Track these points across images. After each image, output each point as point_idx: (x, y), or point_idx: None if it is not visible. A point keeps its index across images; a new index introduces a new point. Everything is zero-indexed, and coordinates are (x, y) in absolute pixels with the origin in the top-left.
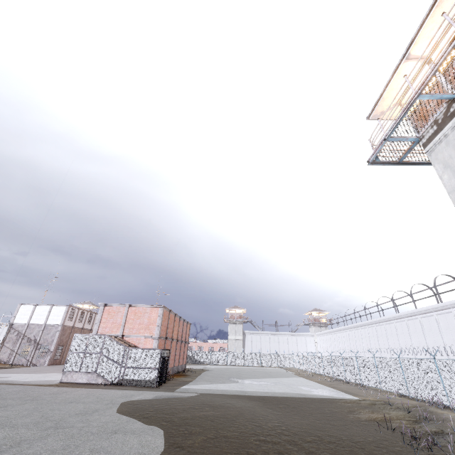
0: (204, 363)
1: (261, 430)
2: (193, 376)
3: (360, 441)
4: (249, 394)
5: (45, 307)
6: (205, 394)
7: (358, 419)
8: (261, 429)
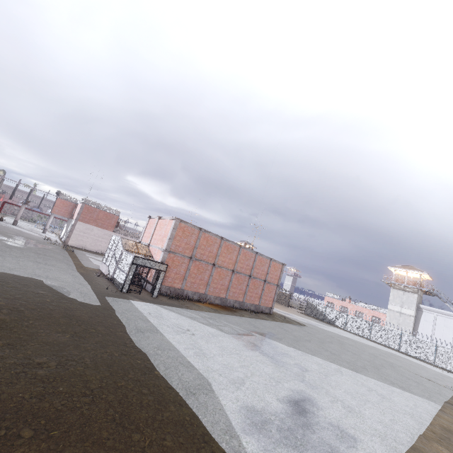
0: (336, 325)
1: None
2: (232, 313)
3: None
4: (133, 335)
5: None
6: (97, 308)
7: None
8: None
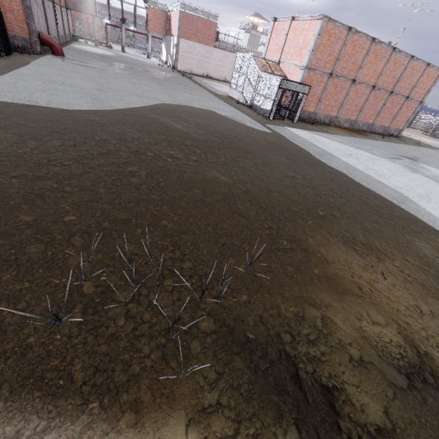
0: None
1: (143, 145)
2: (366, 137)
3: (150, 210)
4: (320, 158)
5: None
6: (273, 135)
7: (313, 243)
8: (146, 145)
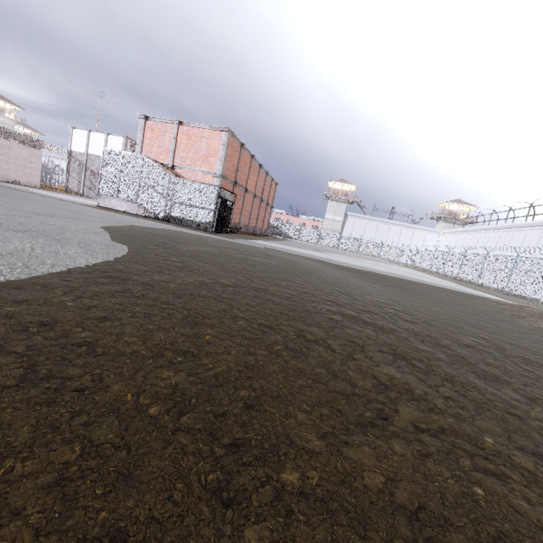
0: (291, 237)
1: (350, 301)
2: (270, 239)
3: None
4: (338, 264)
5: (100, 135)
6: (272, 250)
7: (542, 329)
8: (349, 300)
